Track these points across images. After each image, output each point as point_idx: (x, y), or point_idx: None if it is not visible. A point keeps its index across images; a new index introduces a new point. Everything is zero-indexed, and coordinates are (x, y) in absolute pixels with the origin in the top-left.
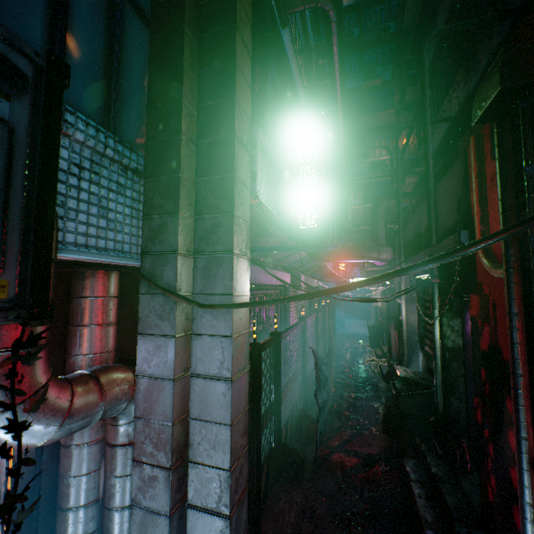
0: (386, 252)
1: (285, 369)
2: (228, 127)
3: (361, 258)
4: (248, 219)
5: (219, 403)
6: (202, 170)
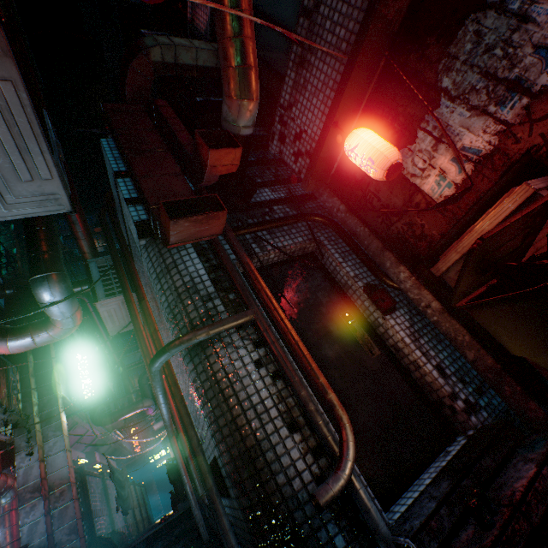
0: (148, 400)
1: (92, 498)
2: (50, 366)
3: (134, 410)
4: (62, 395)
5: (62, 460)
6: (40, 383)
